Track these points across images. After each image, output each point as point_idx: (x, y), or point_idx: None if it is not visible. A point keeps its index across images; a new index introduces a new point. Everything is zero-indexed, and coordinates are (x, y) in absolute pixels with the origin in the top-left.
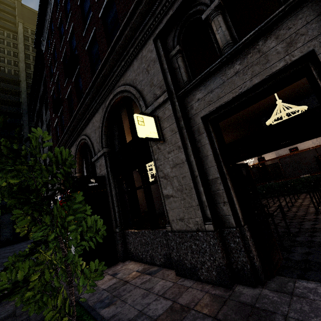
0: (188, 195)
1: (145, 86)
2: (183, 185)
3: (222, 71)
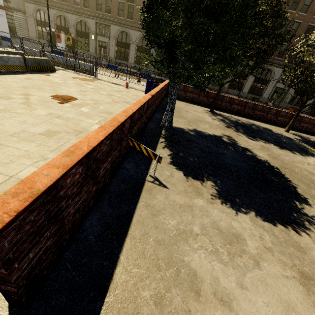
0: (94, 48)
1: (91, 27)
2: (93, 47)
3: (102, 37)
